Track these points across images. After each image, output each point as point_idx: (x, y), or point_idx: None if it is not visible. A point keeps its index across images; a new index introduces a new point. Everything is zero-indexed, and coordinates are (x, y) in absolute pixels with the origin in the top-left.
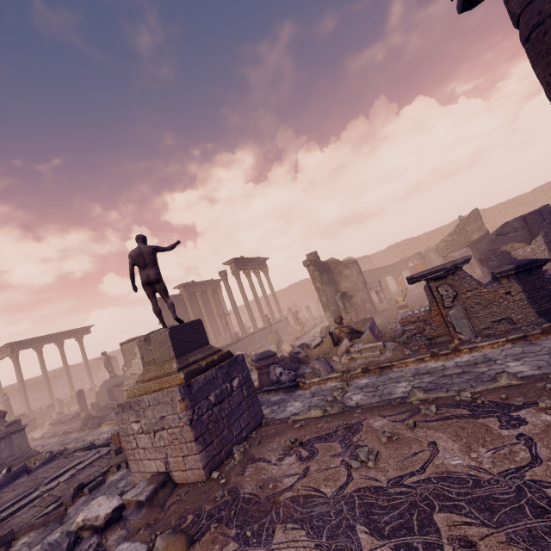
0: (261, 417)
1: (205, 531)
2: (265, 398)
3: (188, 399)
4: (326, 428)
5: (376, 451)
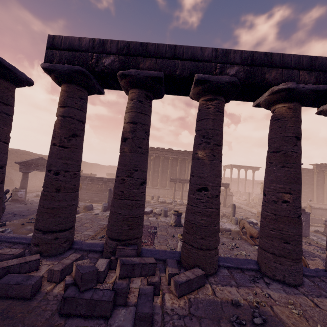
0: (307, 235)
1: None
2: (320, 236)
3: None
4: (323, 247)
5: (324, 253)
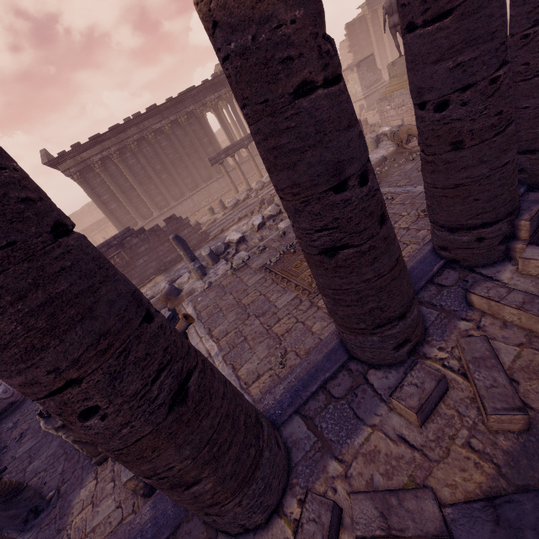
0: None
1: None
2: None
3: None
4: None
5: None
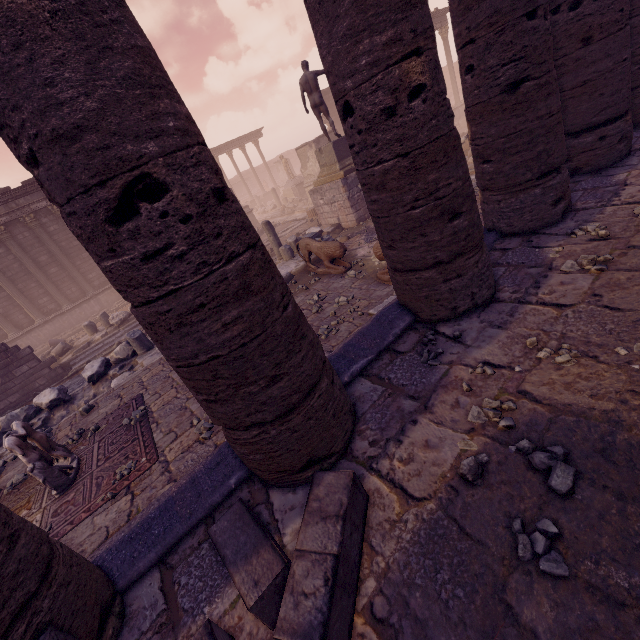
0: None
1: (354, 236)
2: None
3: (346, 187)
4: None
5: None
